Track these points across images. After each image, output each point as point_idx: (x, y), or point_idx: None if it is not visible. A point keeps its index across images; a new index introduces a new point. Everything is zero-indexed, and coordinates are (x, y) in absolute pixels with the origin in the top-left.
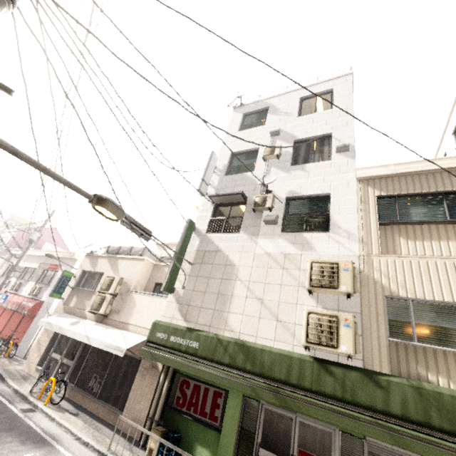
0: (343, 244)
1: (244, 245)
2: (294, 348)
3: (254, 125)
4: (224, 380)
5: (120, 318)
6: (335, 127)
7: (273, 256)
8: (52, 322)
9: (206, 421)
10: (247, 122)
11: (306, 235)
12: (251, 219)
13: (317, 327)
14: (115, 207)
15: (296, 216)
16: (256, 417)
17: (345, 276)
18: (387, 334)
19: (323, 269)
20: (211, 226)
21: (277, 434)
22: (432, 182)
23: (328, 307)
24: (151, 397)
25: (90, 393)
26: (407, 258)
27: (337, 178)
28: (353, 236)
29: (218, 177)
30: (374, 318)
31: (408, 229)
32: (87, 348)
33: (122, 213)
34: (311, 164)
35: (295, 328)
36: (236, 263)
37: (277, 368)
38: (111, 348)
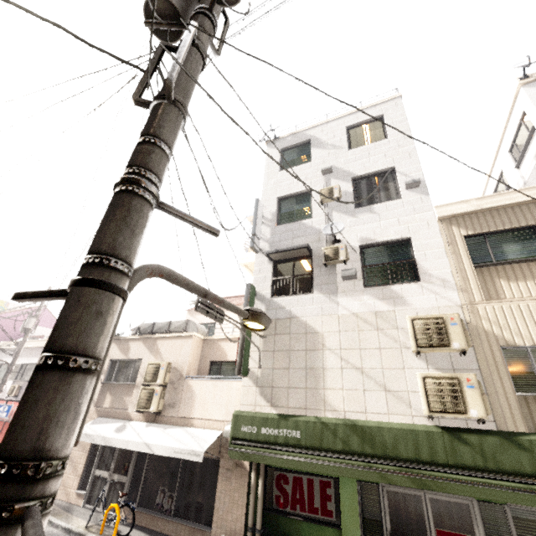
0: (439, 293)
1: (322, 307)
2: (414, 420)
3: (297, 162)
4: (344, 471)
5: (178, 412)
6: (396, 159)
7: (362, 317)
8: (90, 433)
9: (318, 518)
10: (287, 159)
11: (394, 288)
12: (323, 275)
13: (436, 392)
14: (267, 318)
15: (376, 267)
16: (377, 502)
17: (455, 331)
18: (513, 389)
19: (427, 326)
20: (274, 288)
21: (407, 518)
22: (521, 216)
23: (440, 367)
24: (244, 502)
25: (161, 512)
26: (514, 302)
27: (414, 219)
28: (449, 284)
29: (269, 228)
30: (495, 373)
31: (506, 270)
32: (142, 456)
33: (270, 322)
34: (379, 204)
35: (409, 397)
36: (318, 329)
37: (402, 446)
38: (183, 454)
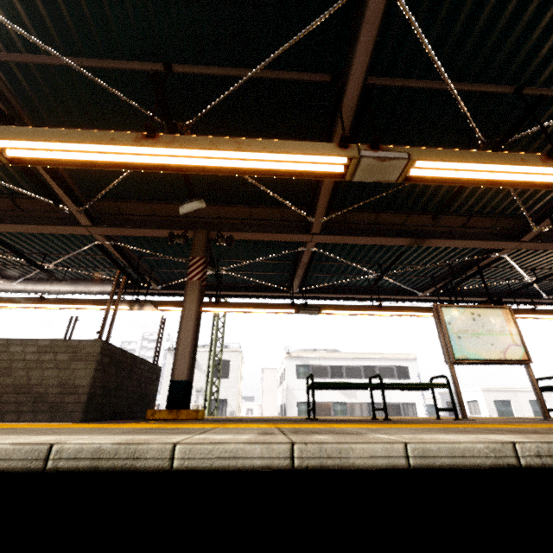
0: None
1: None
2: None
3: None
4: None
5: None
6: (229, 395)
7: None
8: None
9: None
10: None
11: None
12: None
13: None
14: None
15: None
16: None
17: None
18: None
19: None
20: None
21: None
22: None
23: None
24: None
25: None
26: None
27: None
28: None
29: None
30: None
31: None
32: None
33: None
34: None
35: None
36: None
37: None
38: None
